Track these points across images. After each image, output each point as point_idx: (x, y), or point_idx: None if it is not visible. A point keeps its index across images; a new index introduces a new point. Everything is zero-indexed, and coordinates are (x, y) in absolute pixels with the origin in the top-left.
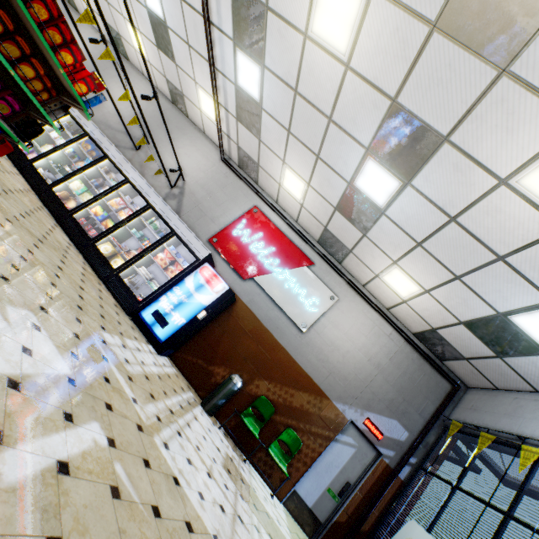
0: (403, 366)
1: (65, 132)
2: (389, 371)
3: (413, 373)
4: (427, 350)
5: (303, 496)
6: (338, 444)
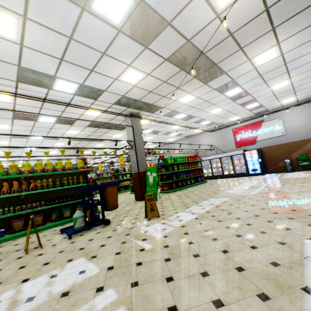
0: None
1: None
2: None
3: None
4: None
5: None
6: None
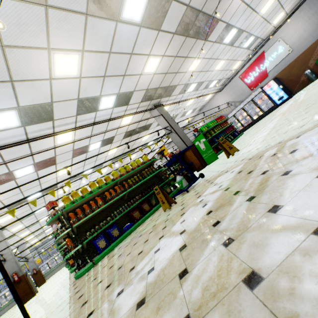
0: (315, 2)
1: None
2: (316, 9)
3: None
4: None
5: None
6: None
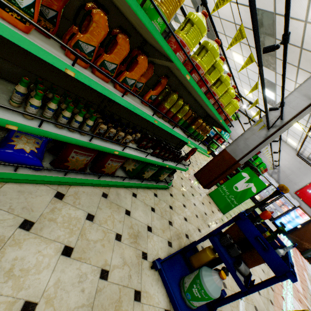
0: None
1: None
2: None
3: None
4: None
5: None
6: None
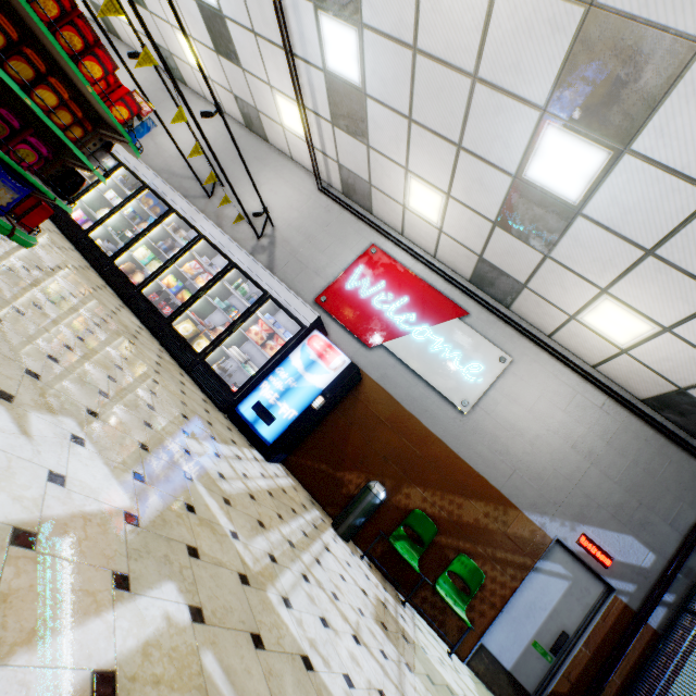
0: (632, 452)
1: (122, 190)
2: (609, 461)
3: (651, 461)
4: (669, 424)
5: (496, 653)
6: (539, 575)
